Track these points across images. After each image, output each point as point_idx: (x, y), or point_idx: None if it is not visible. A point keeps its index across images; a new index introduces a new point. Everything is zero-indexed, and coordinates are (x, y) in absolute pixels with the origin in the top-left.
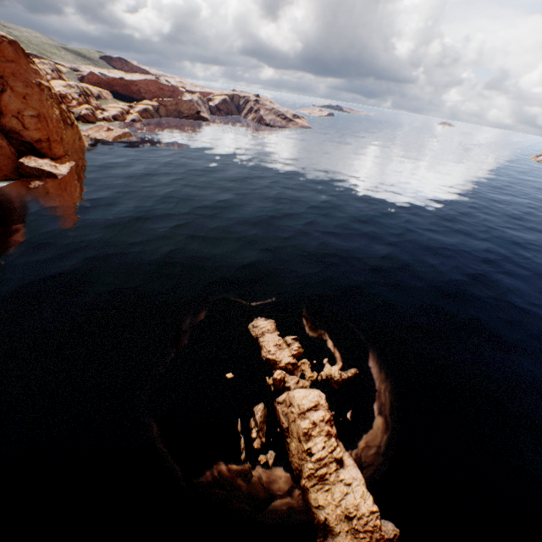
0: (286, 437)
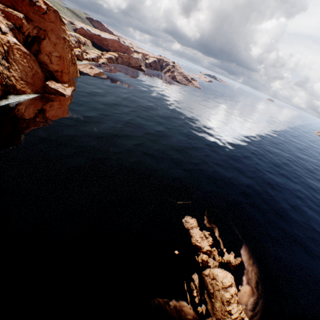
0: (211, 298)
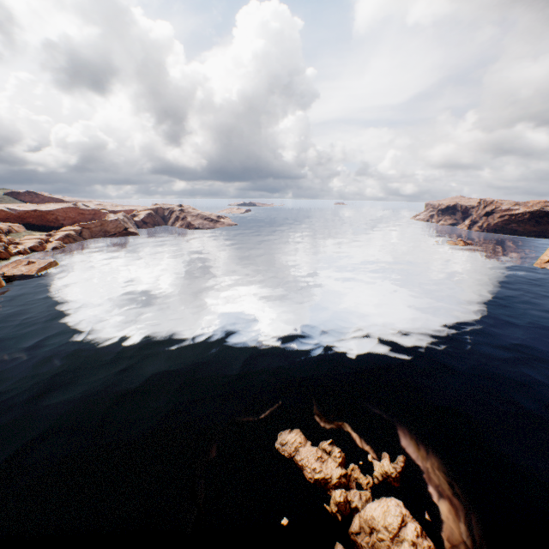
0: None
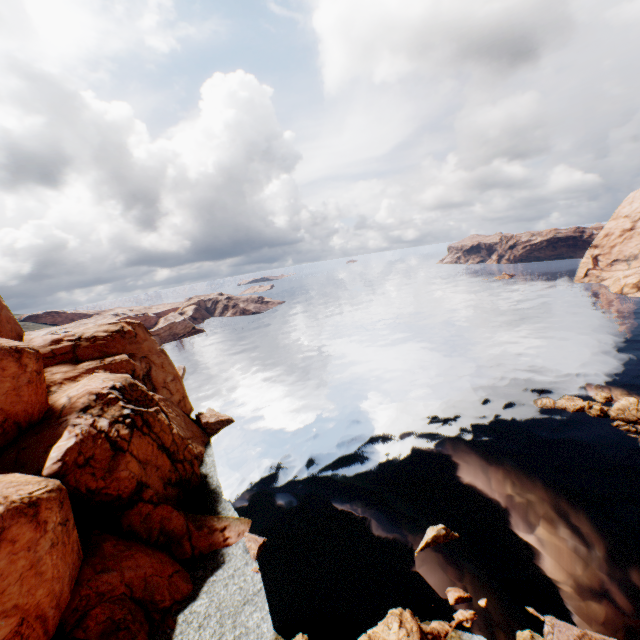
0: None
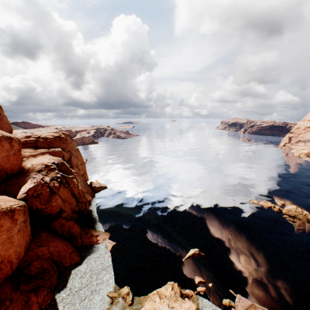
0: (296, 217)
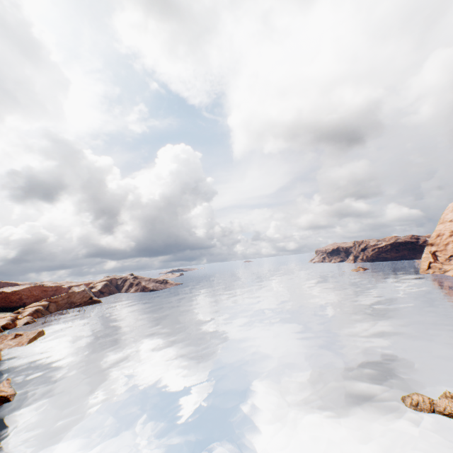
0: None
